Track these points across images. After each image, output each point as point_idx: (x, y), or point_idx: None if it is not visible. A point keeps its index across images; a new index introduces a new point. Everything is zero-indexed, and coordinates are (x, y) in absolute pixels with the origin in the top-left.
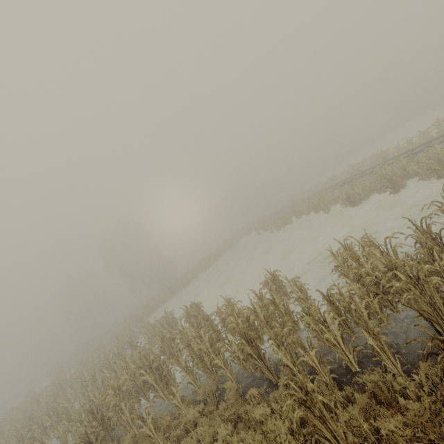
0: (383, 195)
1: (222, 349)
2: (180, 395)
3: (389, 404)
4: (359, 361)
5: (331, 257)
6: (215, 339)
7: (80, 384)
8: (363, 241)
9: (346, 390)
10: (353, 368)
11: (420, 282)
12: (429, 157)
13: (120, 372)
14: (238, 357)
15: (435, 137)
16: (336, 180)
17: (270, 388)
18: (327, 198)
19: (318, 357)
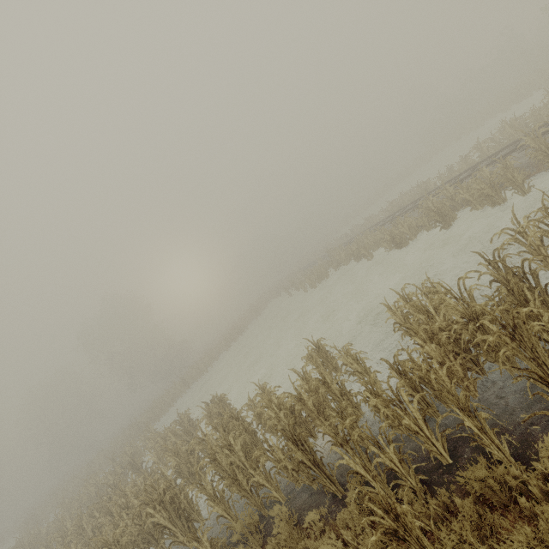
0: (433, 231)
1: (262, 459)
2: (209, 534)
3: (504, 507)
4: (449, 448)
5: (389, 312)
6: (250, 444)
7: (60, 541)
8: (425, 288)
9: (441, 494)
10: (443, 459)
11: (517, 331)
12: (480, 181)
13: (117, 515)
14: (286, 466)
15: (479, 161)
16: (374, 220)
17: (335, 505)
18: (368, 242)
19: (397, 454)
